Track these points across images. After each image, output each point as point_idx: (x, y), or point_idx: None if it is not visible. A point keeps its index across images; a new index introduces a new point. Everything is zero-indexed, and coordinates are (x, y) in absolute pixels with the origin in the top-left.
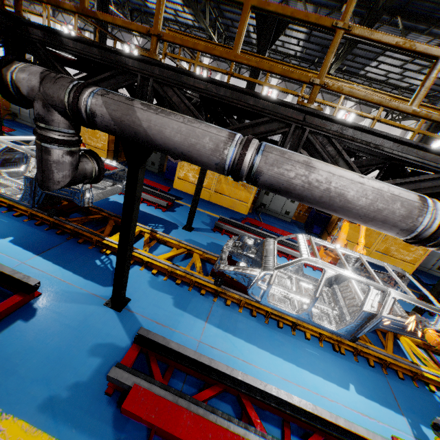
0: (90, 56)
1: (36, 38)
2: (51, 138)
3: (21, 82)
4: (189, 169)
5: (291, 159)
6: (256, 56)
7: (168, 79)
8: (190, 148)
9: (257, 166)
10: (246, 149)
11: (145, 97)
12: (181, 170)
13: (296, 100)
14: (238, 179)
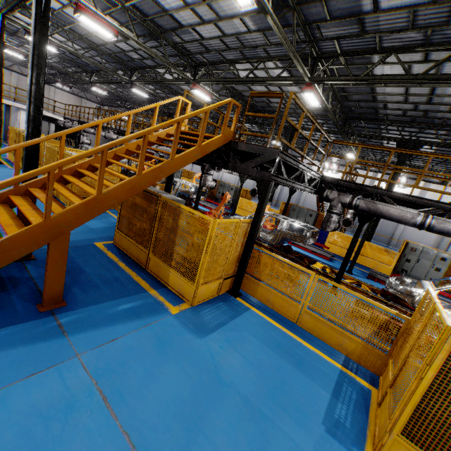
0: (350, 186)
1: (328, 181)
2: (335, 212)
3: (330, 195)
4: (338, 236)
5: (448, 222)
6: (408, 172)
7: (385, 194)
8: (401, 217)
9: (432, 224)
10: (427, 218)
11: (372, 199)
12: (331, 237)
13: (428, 185)
14: (422, 228)
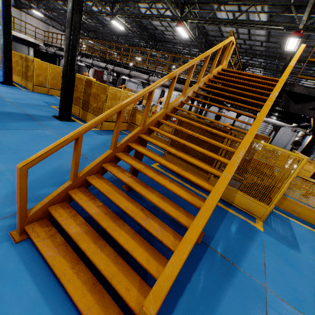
0: None
1: None
2: None
3: None
4: None
5: None
6: None
7: None
8: None
9: None
10: None
11: None
12: None
13: None
14: None
